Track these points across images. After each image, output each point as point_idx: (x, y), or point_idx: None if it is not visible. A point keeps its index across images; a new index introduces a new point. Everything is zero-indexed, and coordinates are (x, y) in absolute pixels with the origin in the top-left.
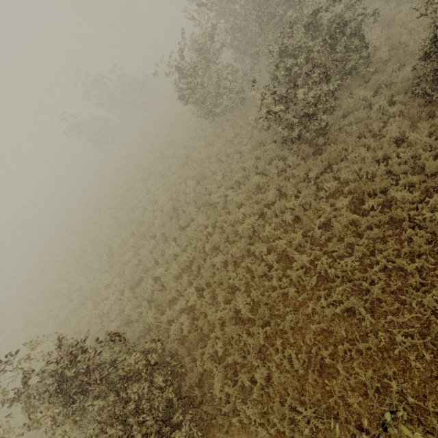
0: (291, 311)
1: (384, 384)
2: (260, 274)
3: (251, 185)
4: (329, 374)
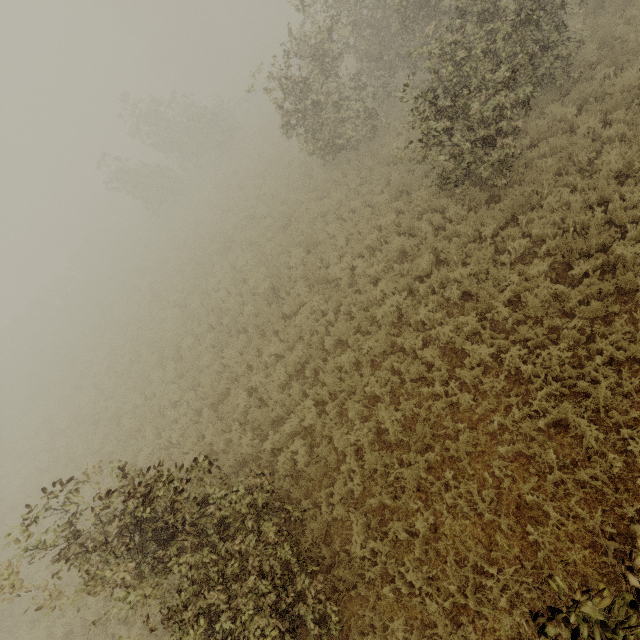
0: (465, 429)
1: (621, 531)
2: (414, 376)
3: (391, 250)
4: (531, 518)
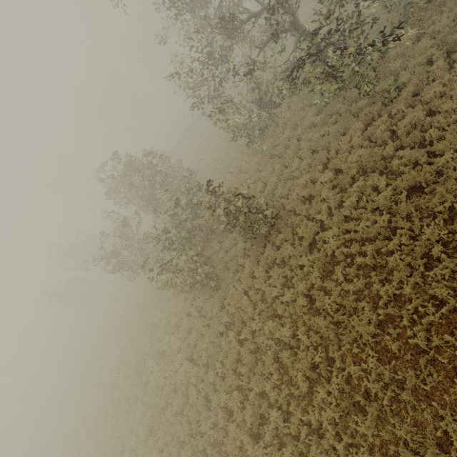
0: (219, 451)
1: None
2: (194, 421)
3: (184, 327)
4: None
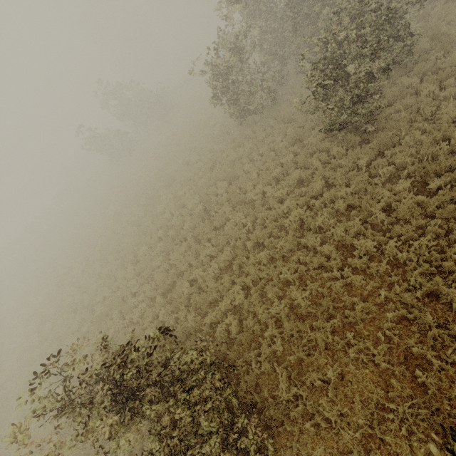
0: (359, 302)
1: None
2: (316, 265)
3: (292, 179)
4: (417, 365)
